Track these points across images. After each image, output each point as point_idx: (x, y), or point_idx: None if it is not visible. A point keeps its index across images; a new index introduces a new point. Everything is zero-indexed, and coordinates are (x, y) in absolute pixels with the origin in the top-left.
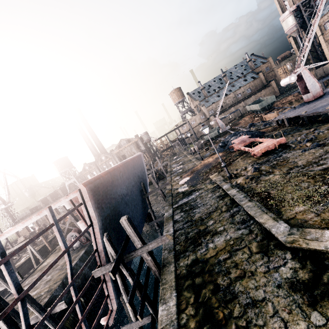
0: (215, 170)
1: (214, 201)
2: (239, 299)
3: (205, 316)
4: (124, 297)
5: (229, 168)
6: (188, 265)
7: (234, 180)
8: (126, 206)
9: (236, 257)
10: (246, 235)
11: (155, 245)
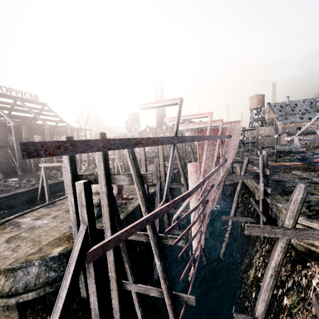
0: (297, 169)
1: (304, 183)
2: None
3: (318, 213)
4: (235, 199)
5: (314, 172)
6: None
7: None
8: None
9: None
10: None
11: (276, 178)
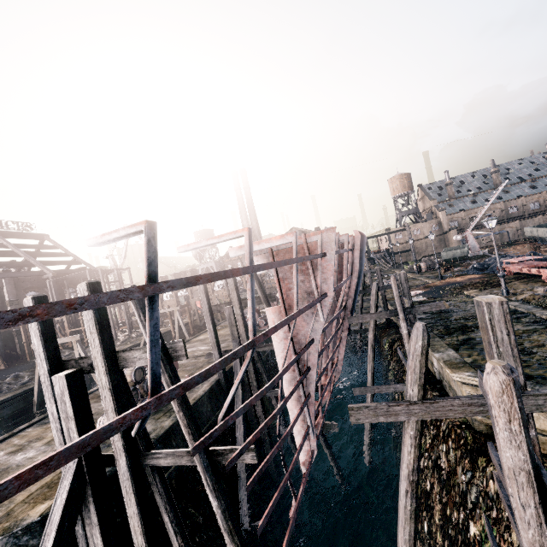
0: (472, 287)
1: None
2: (539, 354)
3: None
4: (369, 355)
5: (498, 288)
6: (459, 340)
7: (513, 296)
8: (359, 285)
9: (529, 338)
10: (541, 328)
11: (427, 309)
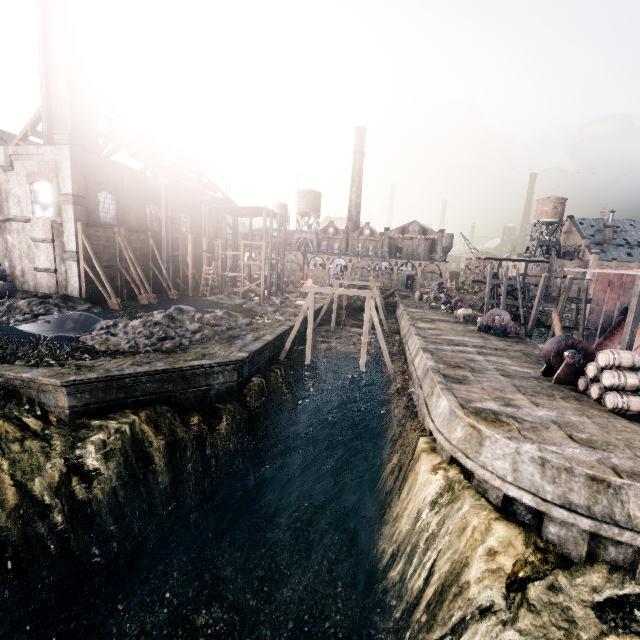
0: None
1: None
2: None
3: None
4: None
5: None
6: None
7: None
8: None
9: None
10: None
11: None
